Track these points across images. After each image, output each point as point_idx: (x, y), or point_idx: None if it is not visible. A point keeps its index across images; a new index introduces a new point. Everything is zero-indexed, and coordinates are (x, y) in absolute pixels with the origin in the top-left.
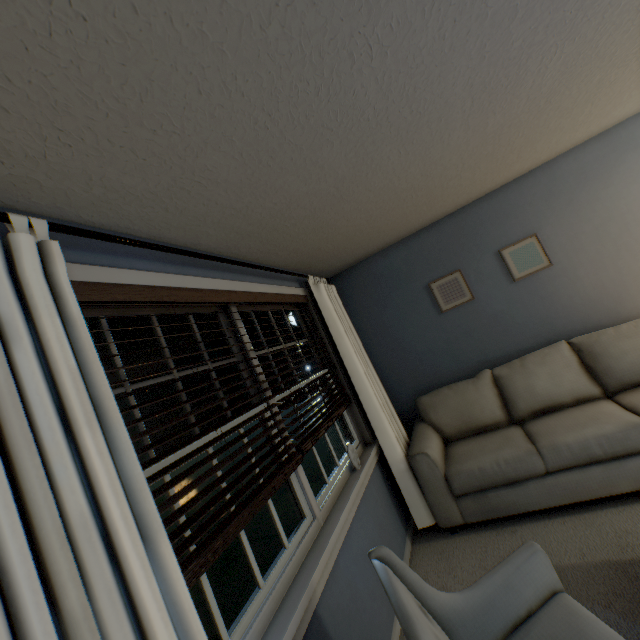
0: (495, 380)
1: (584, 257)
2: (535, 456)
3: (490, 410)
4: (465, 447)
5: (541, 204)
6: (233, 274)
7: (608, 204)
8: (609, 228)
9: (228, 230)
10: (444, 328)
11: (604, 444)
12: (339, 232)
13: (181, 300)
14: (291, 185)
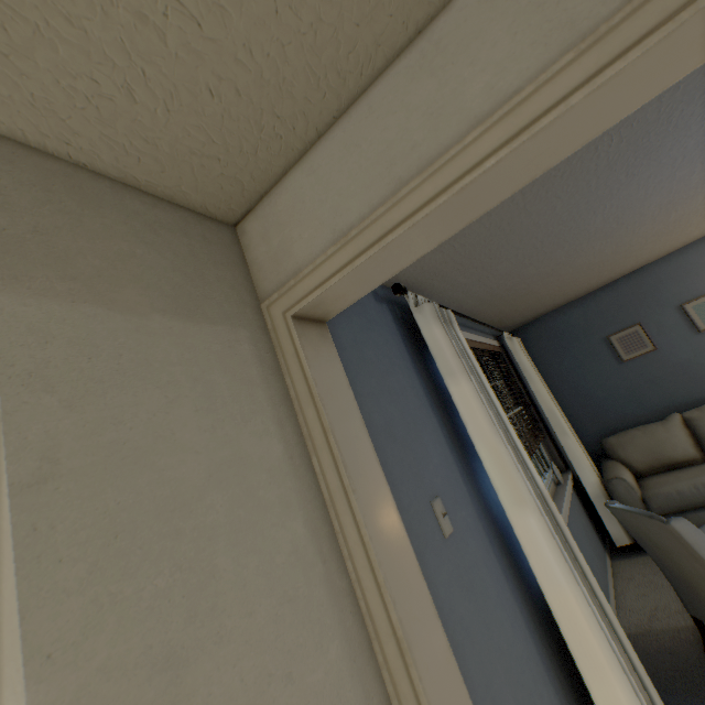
0: (685, 422)
1: None
2: None
3: (682, 448)
4: (659, 478)
5: None
6: (468, 329)
7: None
8: None
9: (477, 300)
10: (625, 376)
11: None
12: (535, 296)
13: None
14: (528, 271)
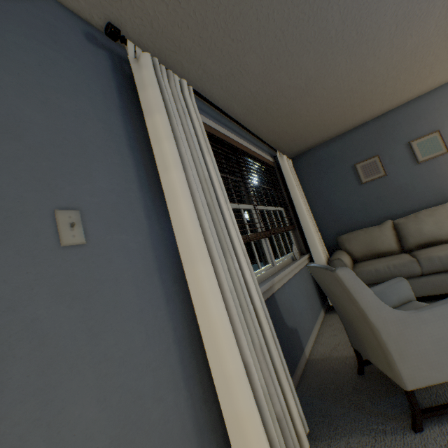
0: (394, 226)
1: None
2: (415, 263)
3: (388, 243)
4: (367, 262)
5: (446, 109)
6: (240, 136)
7: None
8: None
9: (243, 107)
10: (362, 194)
11: None
12: (300, 120)
13: (220, 138)
14: (282, 79)
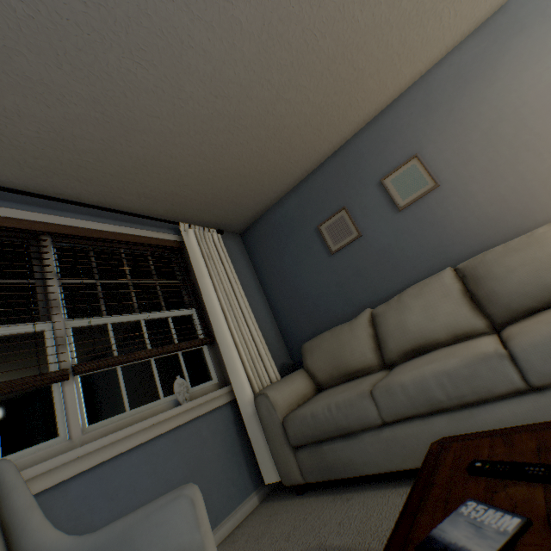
0: (372, 319)
1: (475, 169)
2: (367, 400)
3: (361, 352)
4: (324, 393)
5: (419, 122)
6: (54, 210)
7: (496, 102)
8: (501, 129)
9: (15, 164)
10: (335, 270)
11: (446, 384)
12: (180, 173)
13: None
14: (30, 108)
